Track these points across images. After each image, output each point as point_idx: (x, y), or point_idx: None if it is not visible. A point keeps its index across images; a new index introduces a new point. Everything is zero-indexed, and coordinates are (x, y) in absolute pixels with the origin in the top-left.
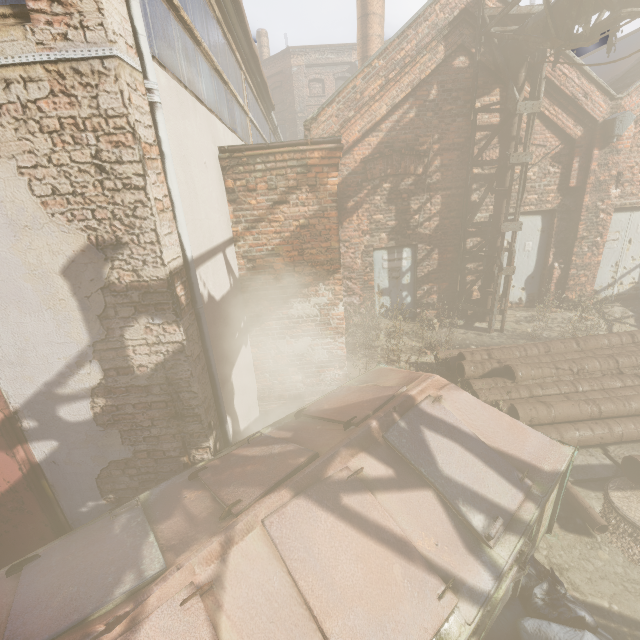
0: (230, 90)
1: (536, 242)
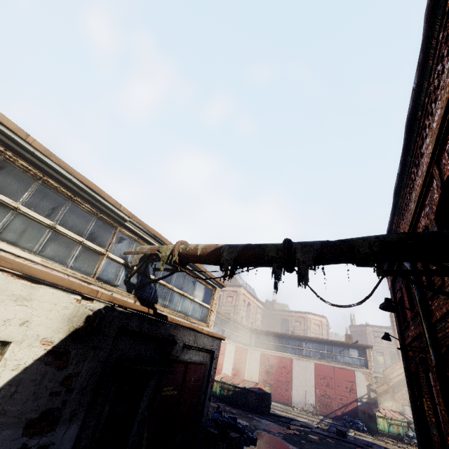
0: None
1: None
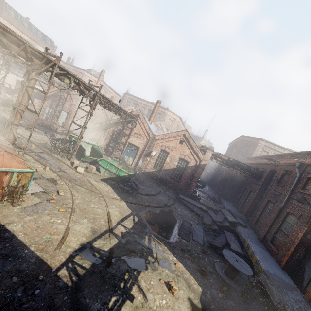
0: None
1: (65, 117)
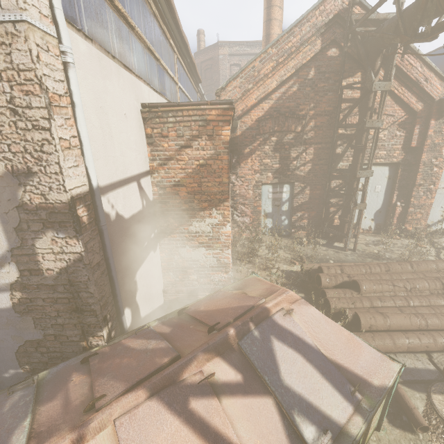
0: (161, 65)
1: (384, 186)
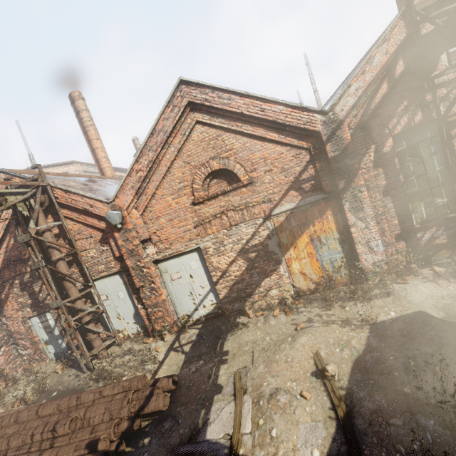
0: None
1: (125, 291)
